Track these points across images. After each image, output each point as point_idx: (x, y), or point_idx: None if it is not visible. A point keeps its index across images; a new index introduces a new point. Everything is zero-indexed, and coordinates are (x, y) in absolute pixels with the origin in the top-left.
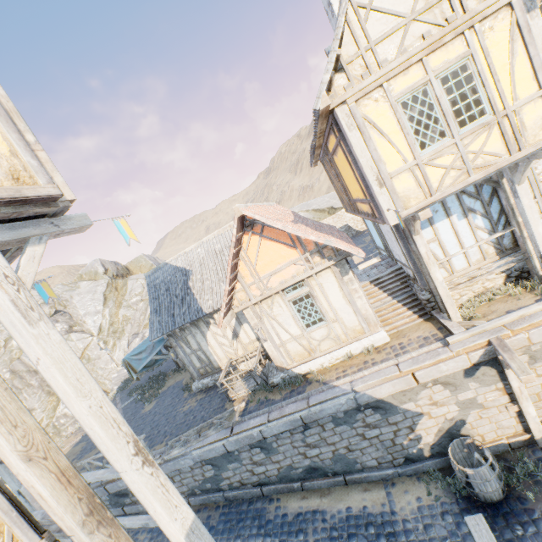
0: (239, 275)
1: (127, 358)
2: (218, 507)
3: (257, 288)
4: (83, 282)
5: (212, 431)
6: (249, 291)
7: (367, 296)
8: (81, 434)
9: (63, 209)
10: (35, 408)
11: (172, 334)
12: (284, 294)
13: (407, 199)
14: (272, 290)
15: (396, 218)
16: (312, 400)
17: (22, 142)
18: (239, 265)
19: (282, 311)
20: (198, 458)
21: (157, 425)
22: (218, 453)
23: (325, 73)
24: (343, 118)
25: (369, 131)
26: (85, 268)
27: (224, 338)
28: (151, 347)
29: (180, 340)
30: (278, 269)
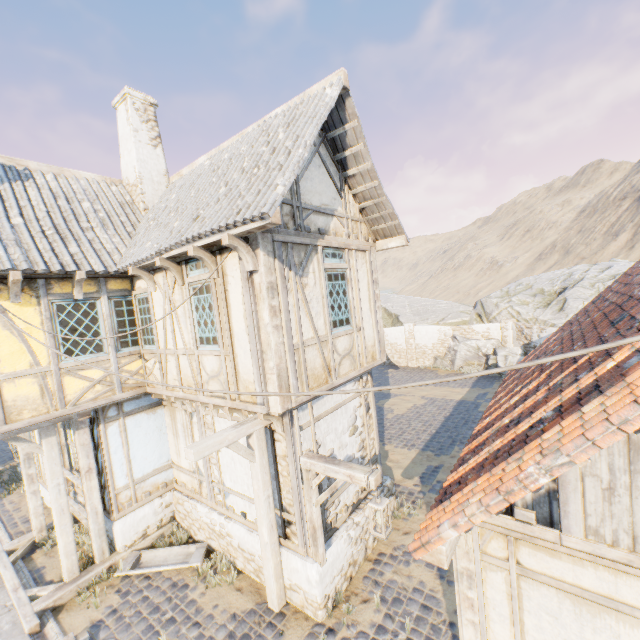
0: None
1: None
2: None
3: None
4: None
5: None
6: None
7: None
8: None
9: None
10: None
11: None
12: None
13: None
14: None
15: None
16: None
17: None
18: None
19: None
20: None
21: None
22: None
23: None
24: None
25: None
26: None
27: None
28: None
29: None
30: None
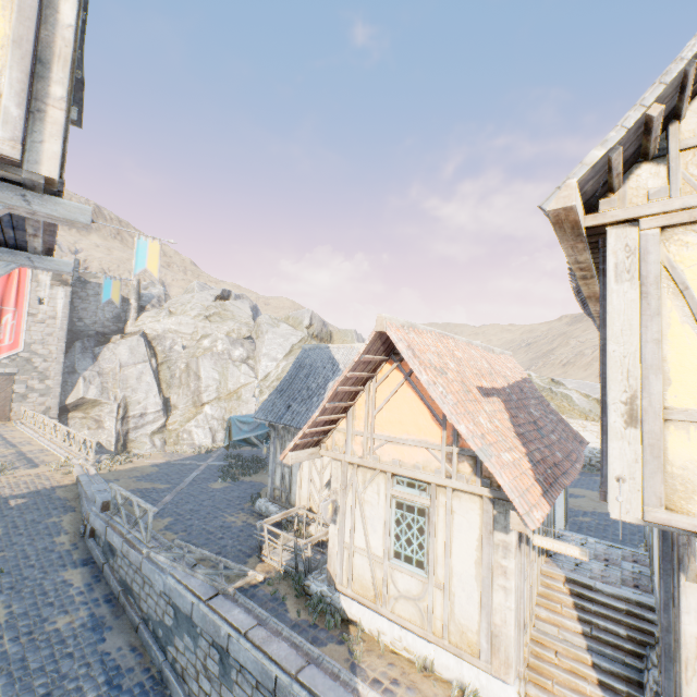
0: (351, 410)
1: (233, 419)
2: (147, 670)
3: (363, 444)
4: (285, 324)
5: (201, 573)
6: (350, 440)
7: (540, 597)
8: (167, 459)
9: (34, 183)
10: (178, 408)
11: (276, 426)
12: (392, 480)
13: (687, 489)
14: (377, 461)
15: (632, 511)
16: (308, 671)
17: (22, 85)
18: (358, 397)
19: (377, 501)
20: (168, 589)
21: (197, 511)
22: (184, 608)
23: (598, 145)
24: (615, 252)
25: (664, 299)
26: (296, 312)
27: (319, 476)
28: (255, 425)
29: (279, 440)
30: (401, 439)
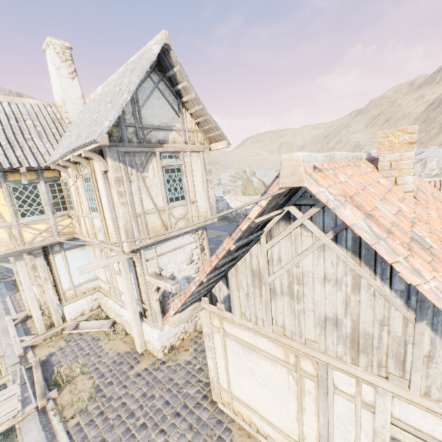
0: None
1: None
2: None
3: None
4: None
5: None
6: None
7: None
8: None
9: None
10: None
11: None
12: None
13: None
14: None
15: None
16: None
17: None
18: None
19: None
20: None
21: None
22: None
23: None
24: None
25: None
26: None
27: None
28: None
29: None
30: None
